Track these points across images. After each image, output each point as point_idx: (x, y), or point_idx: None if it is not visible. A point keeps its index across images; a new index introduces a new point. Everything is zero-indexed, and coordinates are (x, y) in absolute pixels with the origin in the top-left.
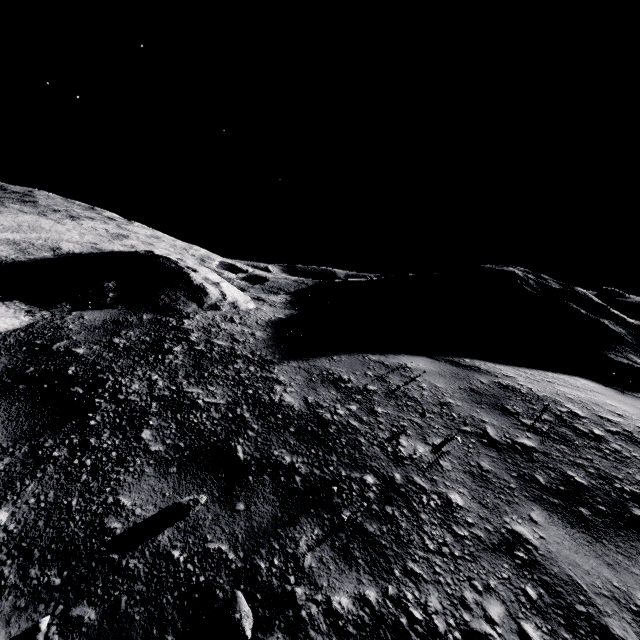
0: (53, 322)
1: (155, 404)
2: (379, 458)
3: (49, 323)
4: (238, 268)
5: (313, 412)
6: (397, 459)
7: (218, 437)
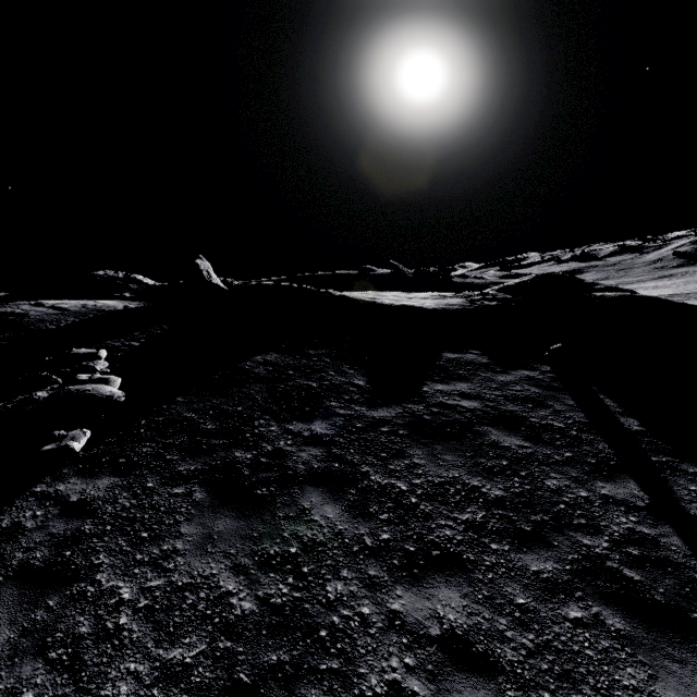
0: None
1: None
2: None
3: None
4: None
5: None
6: None
7: None
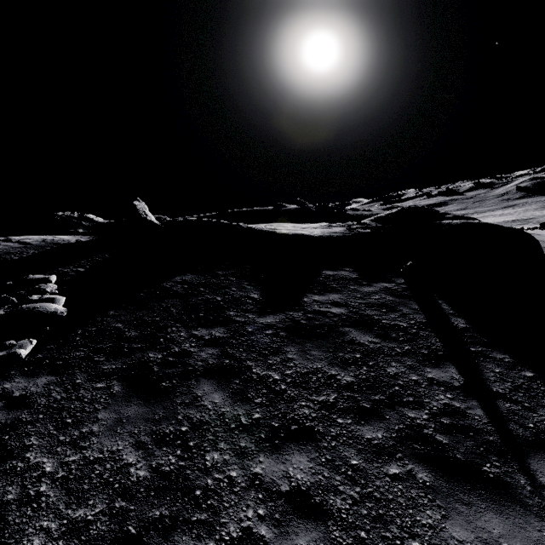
0: None
1: None
2: None
3: None
4: None
5: None
6: None
7: None
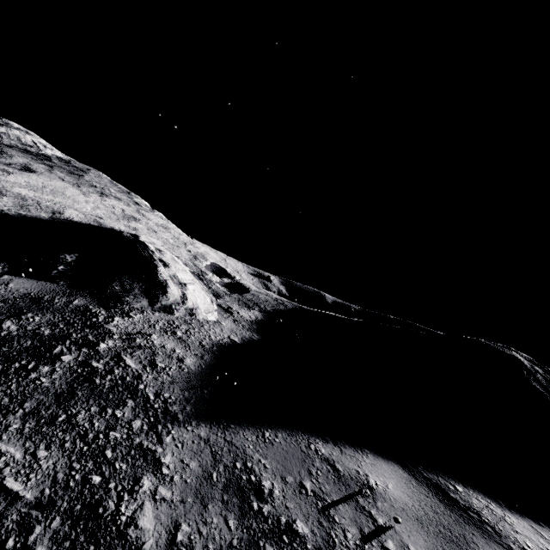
0: None
1: None
2: None
3: None
4: (227, 273)
5: None
6: None
7: None
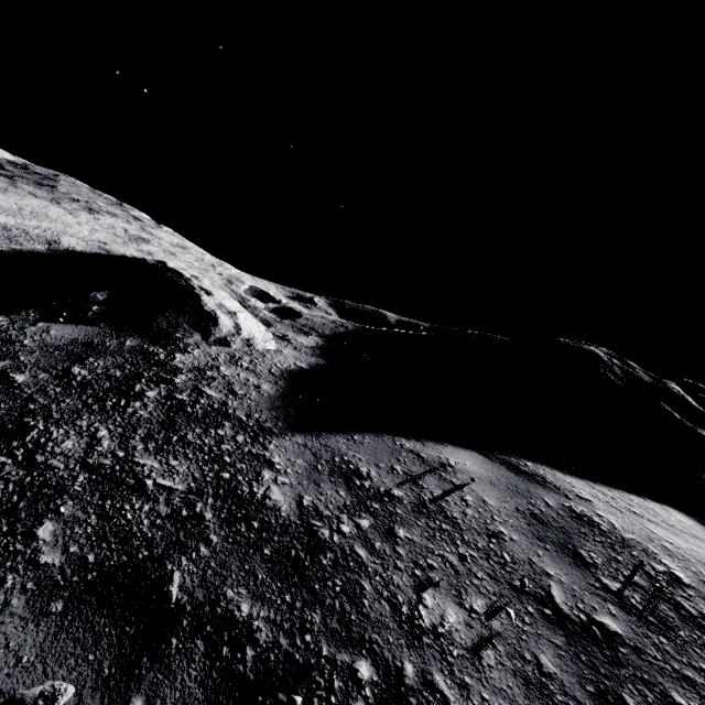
0: (6, 332)
1: (83, 478)
2: (386, 626)
3: (1, 333)
4: (270, 297)
5: (306, 523)
6: (413, 632)
7: (152, 551)
